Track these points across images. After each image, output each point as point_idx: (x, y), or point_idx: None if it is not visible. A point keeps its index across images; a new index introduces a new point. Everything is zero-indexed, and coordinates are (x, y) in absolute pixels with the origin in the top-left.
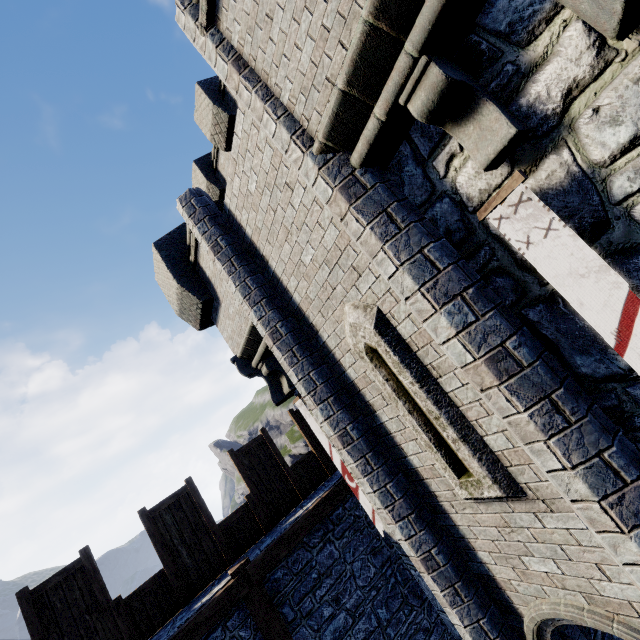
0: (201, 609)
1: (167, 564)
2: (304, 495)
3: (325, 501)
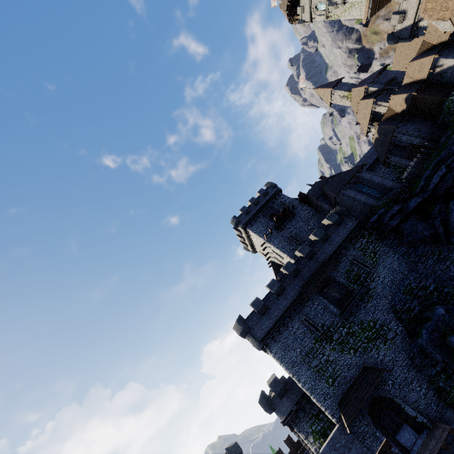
0: None
1: (290, 449)
2: None
3: None
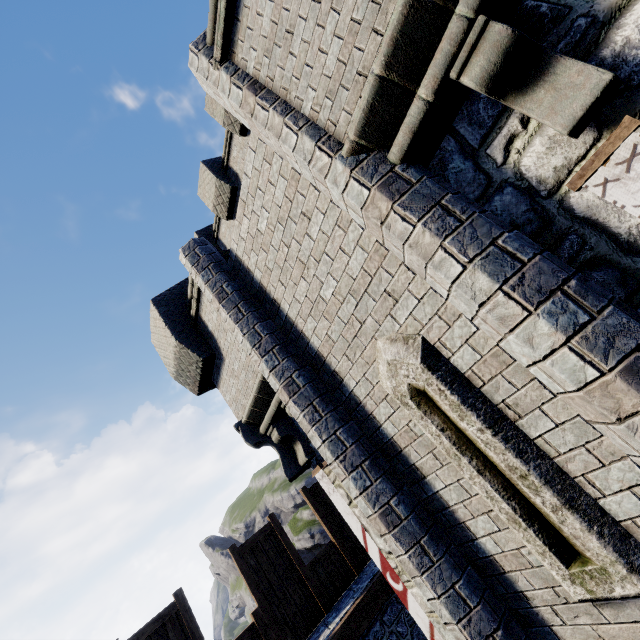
0: None
1: None
2: (327, 606)
3: (357, 613)
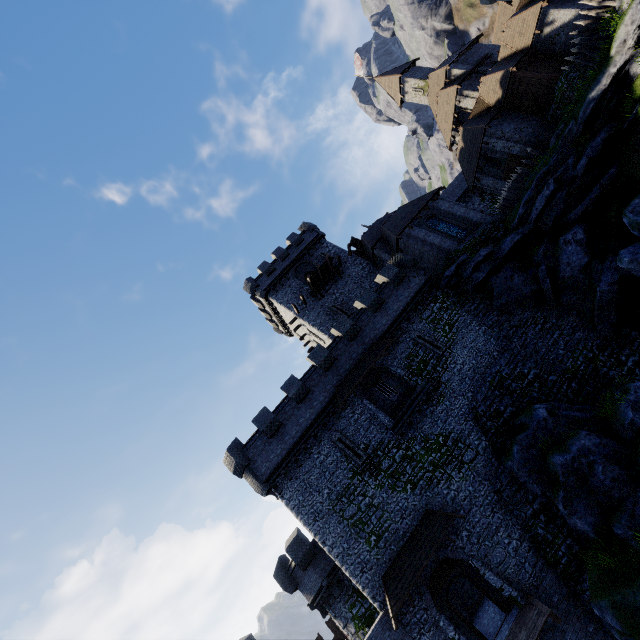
0: None
1: (335, 634)
2: None
3: None
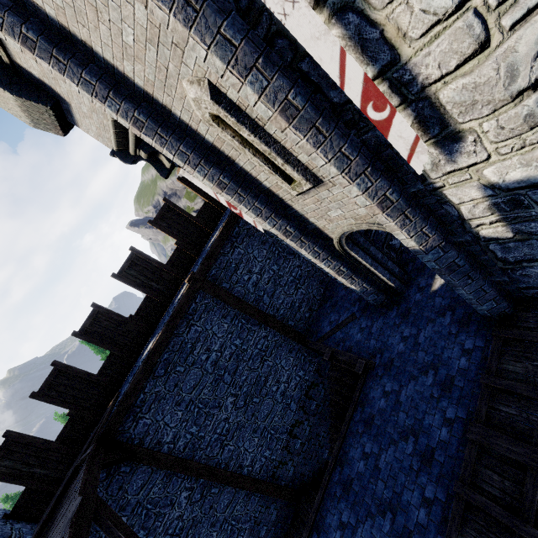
0: (179, 301)
1: (148, 293)
2: (212, 230)
3: (226, 228)
